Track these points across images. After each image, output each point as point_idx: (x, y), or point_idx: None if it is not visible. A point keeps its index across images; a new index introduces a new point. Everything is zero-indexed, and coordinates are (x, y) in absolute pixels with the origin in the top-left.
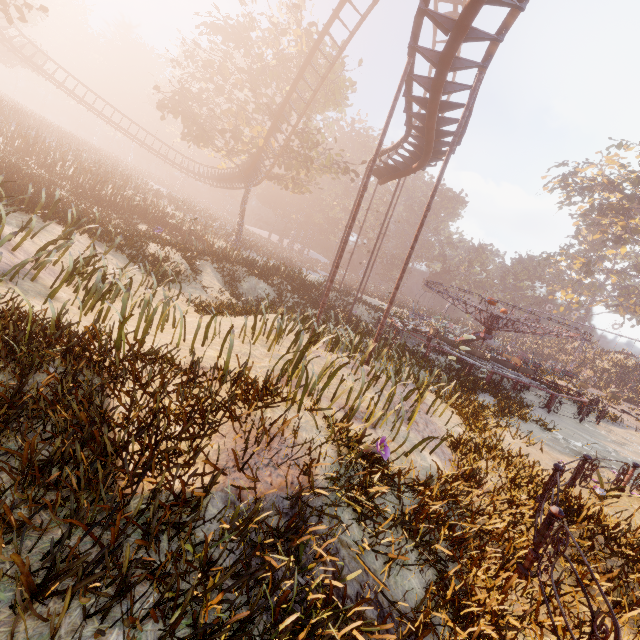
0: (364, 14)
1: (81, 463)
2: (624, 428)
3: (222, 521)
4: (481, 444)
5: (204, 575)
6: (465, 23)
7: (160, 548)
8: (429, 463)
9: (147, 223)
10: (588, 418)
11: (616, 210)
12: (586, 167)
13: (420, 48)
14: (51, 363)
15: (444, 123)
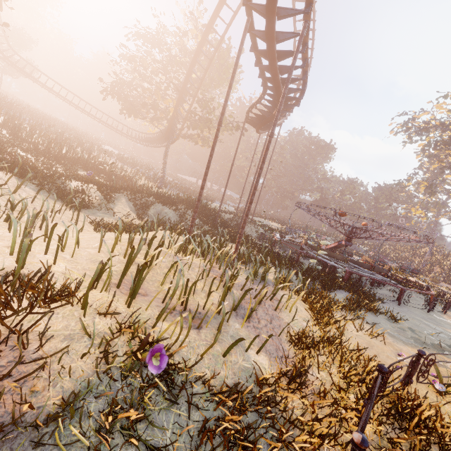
0: (236, 10)
1: None
2: None
3: None
4: (321, 338)
5: None
6: None
7: None
8: (252, 363)
9: (87, 170)
10: (436, 308)
11: (448, 144)
12: (421, 114)
13: (252, 4)
14: None
15: (286, 70)
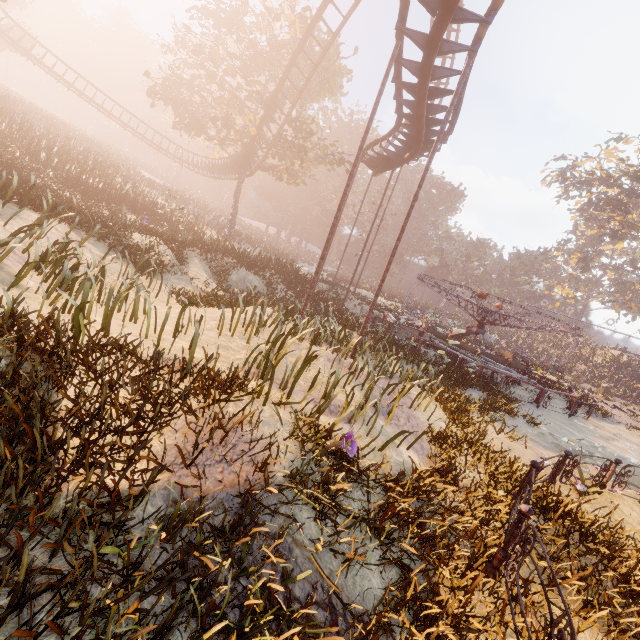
0: None
1: (2, 460)
2: (613, 423)
3: (158, 521)
4: (463, 439)
5: (121, 582)
6: (452, 2)
7: (83, 551)
8: (405, 458)
9: (135, 213)
10: (578, 413)
11: (614, 205)
12: (584, 161)
13: (407, 30)
14: (0, 353)
15: (434, 111)
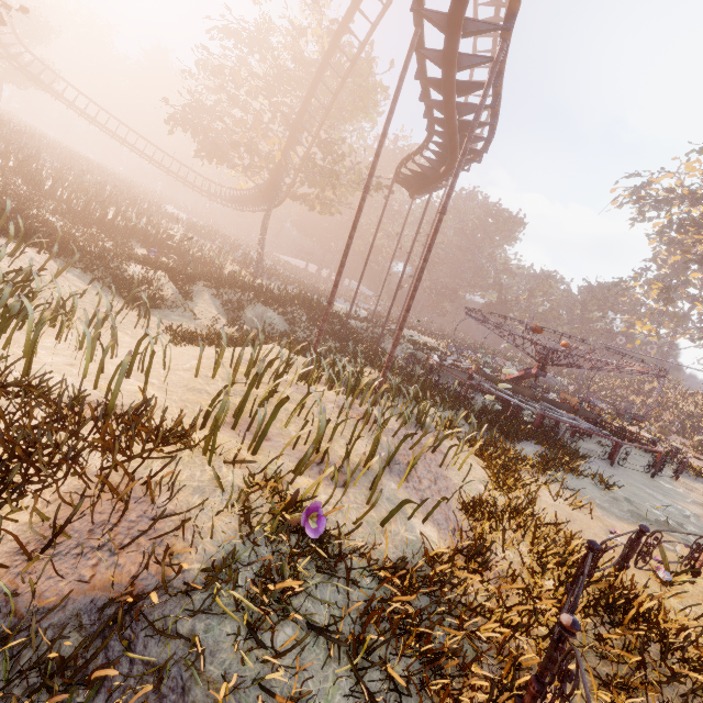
0: (387, 2)
1: None
2: None
3: None
4: (505, 507)
5: None
6: None
7: None
8: (417, 535)
9: (147, 247)
10: (664, 472)
11: (699, 226)
12: (661, 176)
13: (425, 11)
14: None
15: (467, 110)
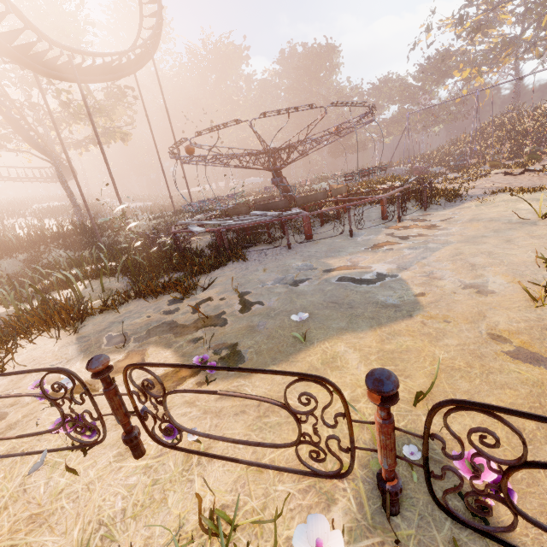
0: None
1: None
2: (460, 203)
3: None
4: None
5: None
6: None
7: None
8: None
9: None
10: (396, 218)
11: None
12: None
13: None
14: None
15: None
